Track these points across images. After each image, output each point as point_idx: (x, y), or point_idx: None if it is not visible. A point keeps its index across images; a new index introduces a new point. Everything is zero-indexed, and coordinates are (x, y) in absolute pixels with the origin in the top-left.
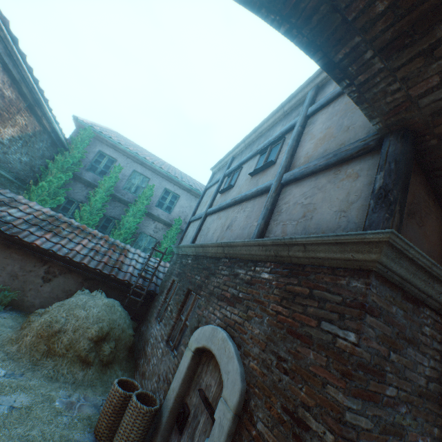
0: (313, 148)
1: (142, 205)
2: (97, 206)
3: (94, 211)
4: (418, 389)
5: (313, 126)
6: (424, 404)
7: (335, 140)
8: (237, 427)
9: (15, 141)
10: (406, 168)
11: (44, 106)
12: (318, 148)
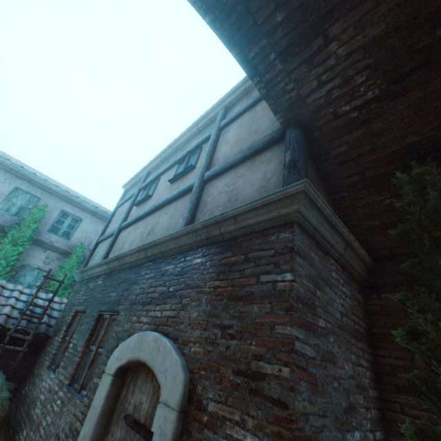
0: (229, 150)
1: (28, 229)
2: None
3: None
4: (337, 322)
5: (227, 135)
6: (343, 334)
7: (248, 141)
8: (183, 426)
9: None
10: (304, 148)
11: None
12: (234, 148)
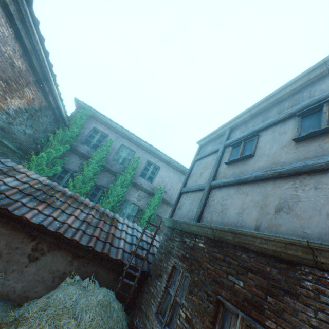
0: None
1: (129, 175)
2: (89, 175)
3: (86, 180)
4: None
5: None
6: None
7: None
8: None
9: (21, 113)
10: None
11: (51, 81)
12: None
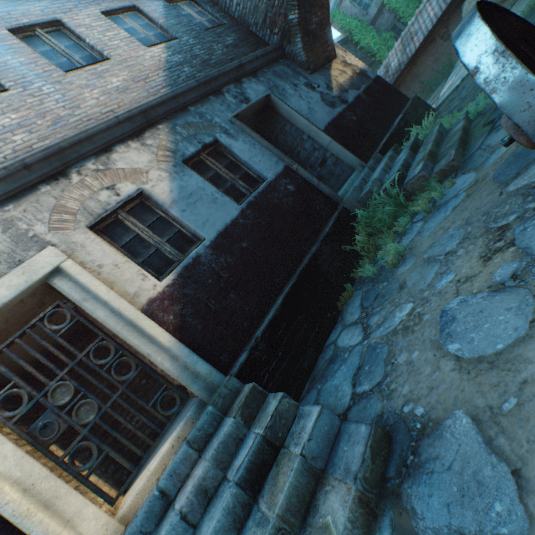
0: None
1: None
2: (401, 2)
3: (405, 5)
4: None
5: None
6: None
7: None
8: None
9: None
10: None
11: None
12: None
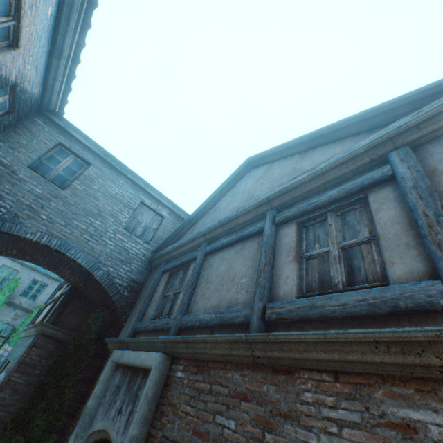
0: None
1: (4, 296)
2: None
3: None
4: None
5: None
6: None
7: None
8: None
9: None
10: (68, 298)
11: None
12: None
